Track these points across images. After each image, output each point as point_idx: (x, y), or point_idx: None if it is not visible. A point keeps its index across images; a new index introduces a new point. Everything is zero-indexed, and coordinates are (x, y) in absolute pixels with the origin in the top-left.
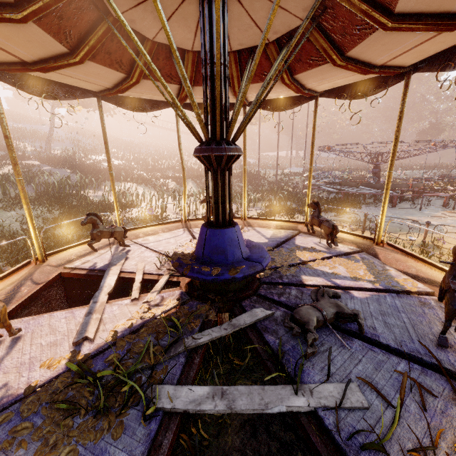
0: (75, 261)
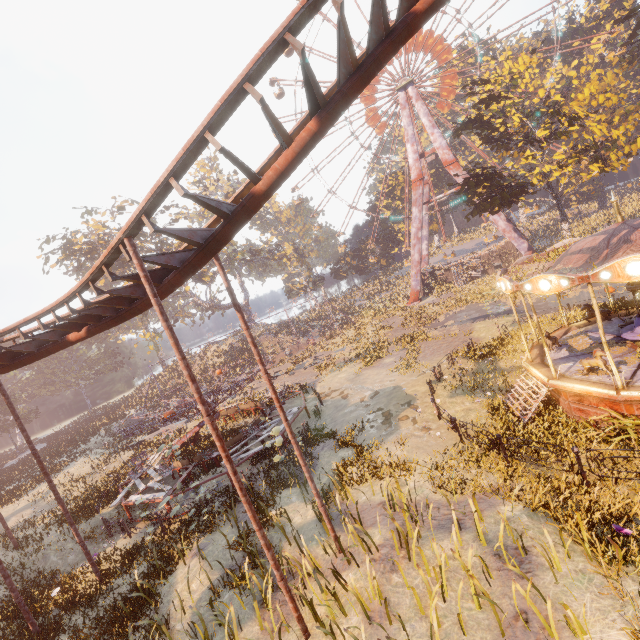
0: None
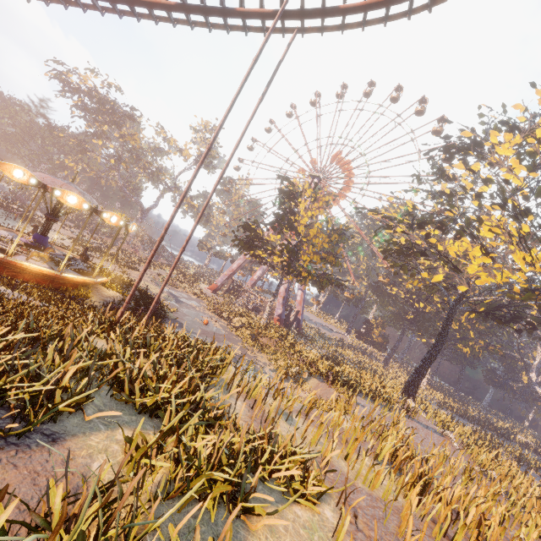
0: None
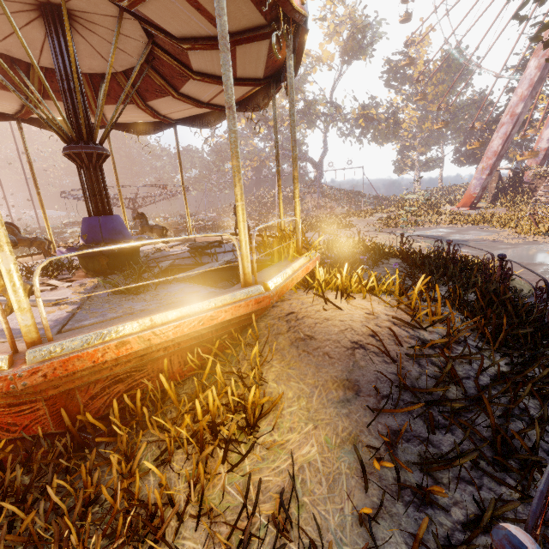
0: None
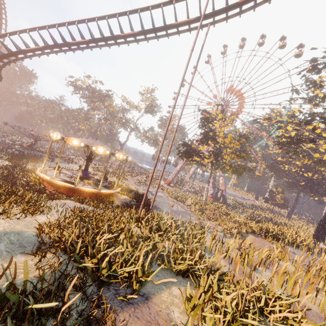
0: (55, 179)
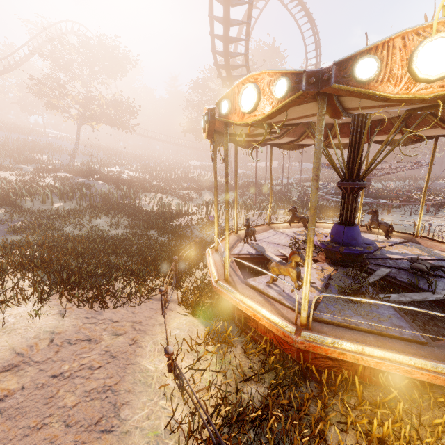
0: (233, 250)
